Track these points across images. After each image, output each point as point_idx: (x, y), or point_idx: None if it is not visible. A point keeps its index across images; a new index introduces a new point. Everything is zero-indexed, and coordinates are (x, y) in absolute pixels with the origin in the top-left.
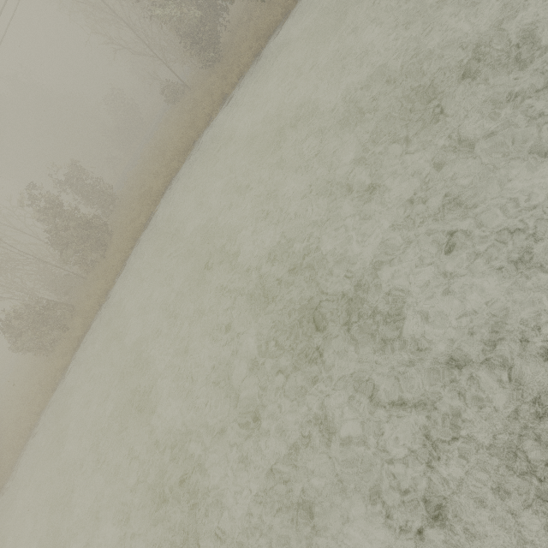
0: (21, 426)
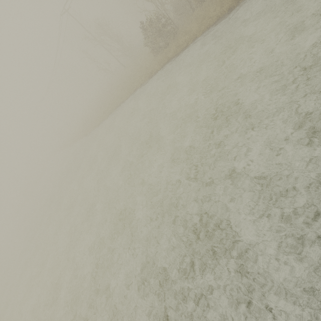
0: (134, 83)
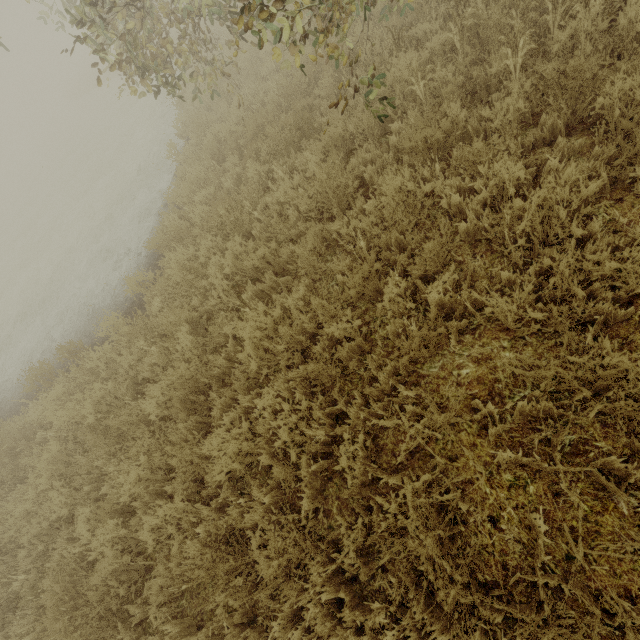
0: None
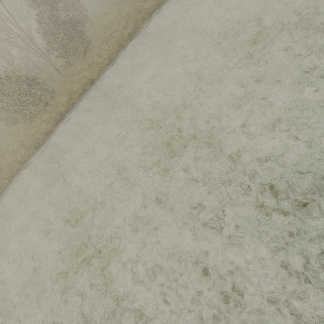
0: (2, 171)
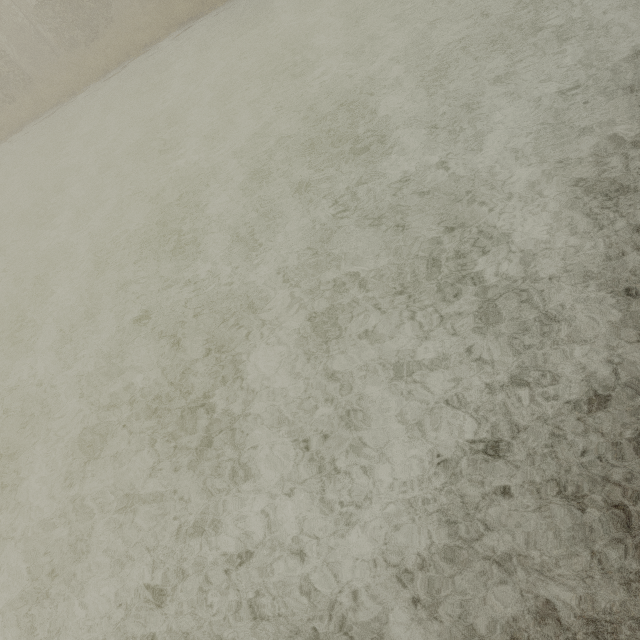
0: None
